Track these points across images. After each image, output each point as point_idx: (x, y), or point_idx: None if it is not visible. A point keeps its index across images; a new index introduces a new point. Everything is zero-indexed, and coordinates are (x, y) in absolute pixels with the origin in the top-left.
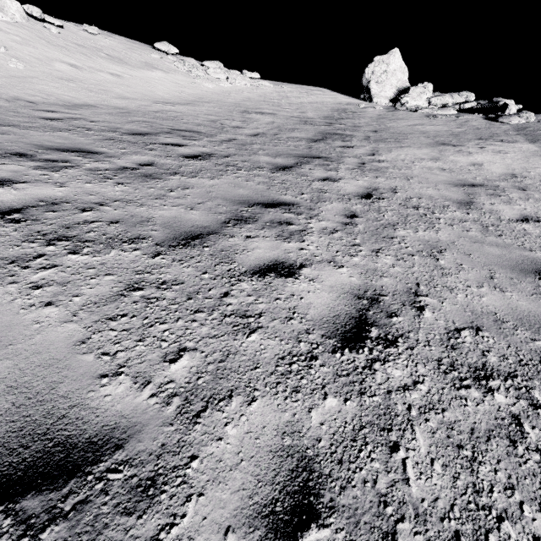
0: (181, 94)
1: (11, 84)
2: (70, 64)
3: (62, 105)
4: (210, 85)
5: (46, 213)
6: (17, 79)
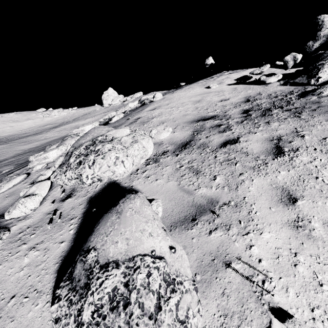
0: (33, 125)
1: None
2: None
3: None
4: (48, 119)
5: None
6: None
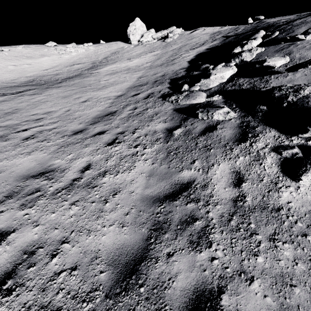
0: (53, 64)
1: None
2: (13, 65)
3: (10, 80)
4: (66, 56)
5: (1, 100)
6: None
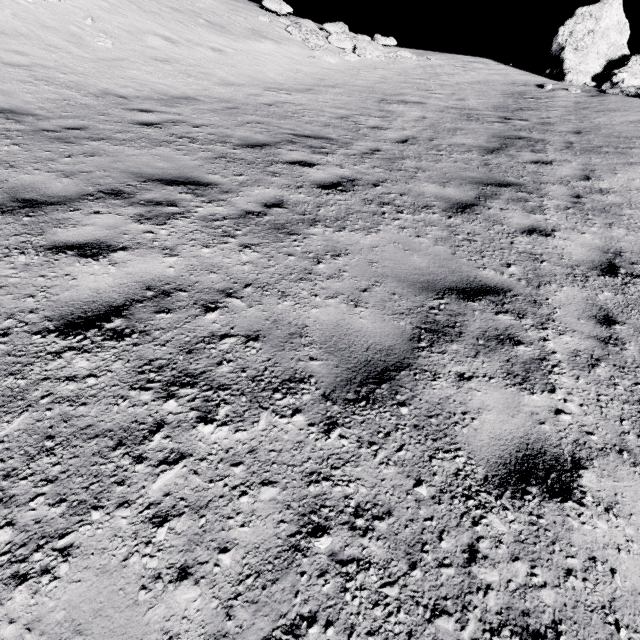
0: (296, 74)
1: (99, 70)
2: (164, 37)
3: (158, 99)
4: (332, 60)
5: (156, 315)
6: (105, 63)
